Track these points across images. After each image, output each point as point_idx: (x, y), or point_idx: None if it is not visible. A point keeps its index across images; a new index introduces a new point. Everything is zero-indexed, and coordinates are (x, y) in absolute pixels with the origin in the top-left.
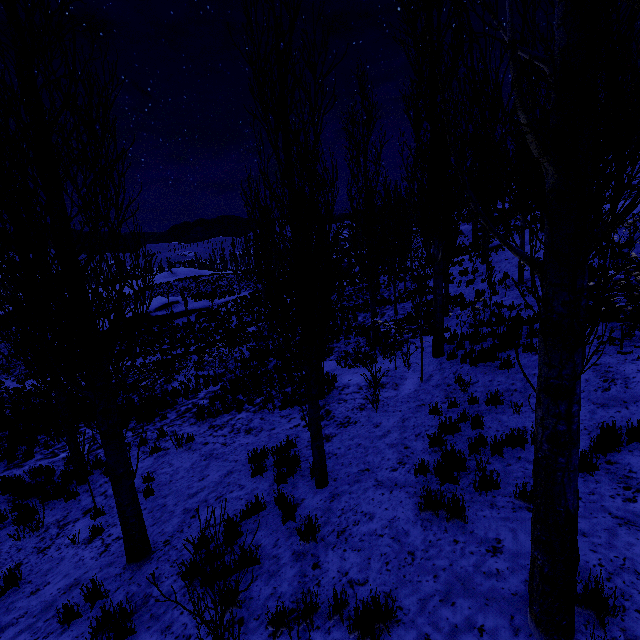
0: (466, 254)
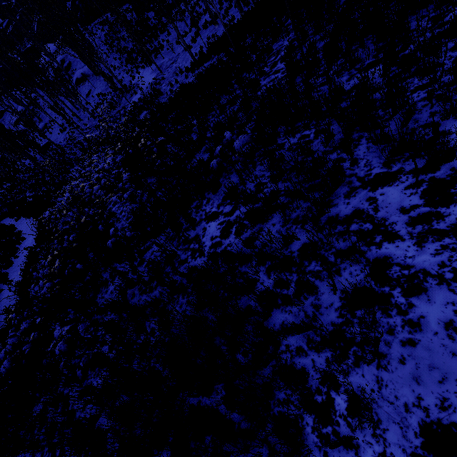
0: None
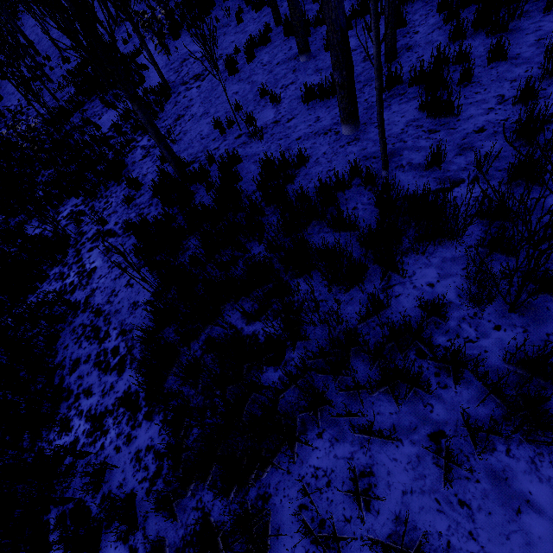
0: None
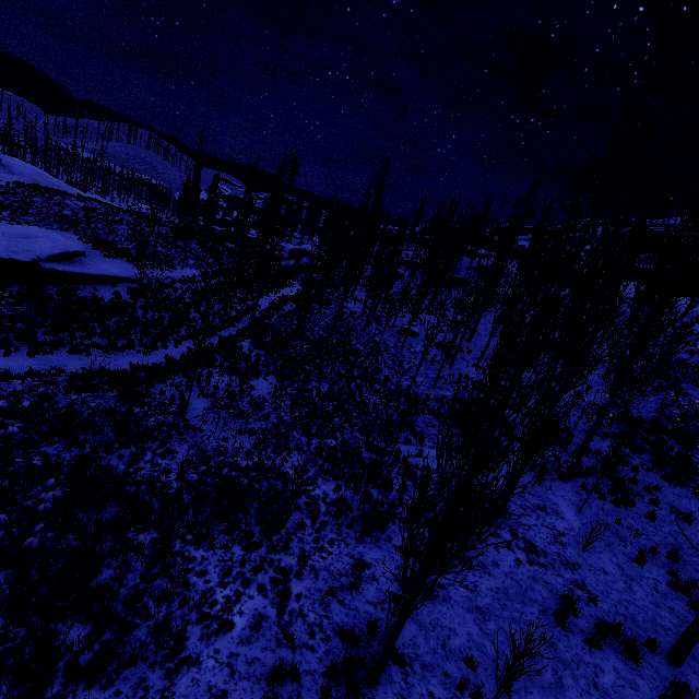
0: (431, 314)
